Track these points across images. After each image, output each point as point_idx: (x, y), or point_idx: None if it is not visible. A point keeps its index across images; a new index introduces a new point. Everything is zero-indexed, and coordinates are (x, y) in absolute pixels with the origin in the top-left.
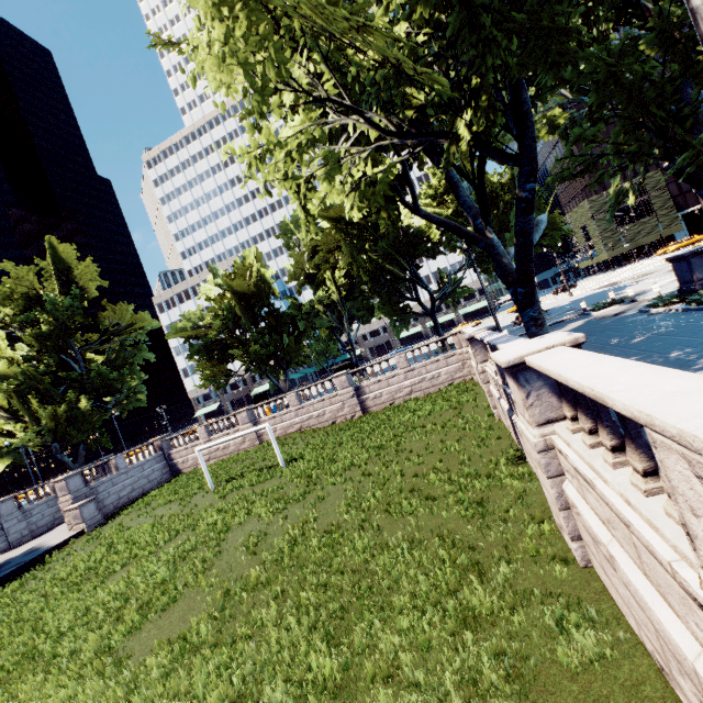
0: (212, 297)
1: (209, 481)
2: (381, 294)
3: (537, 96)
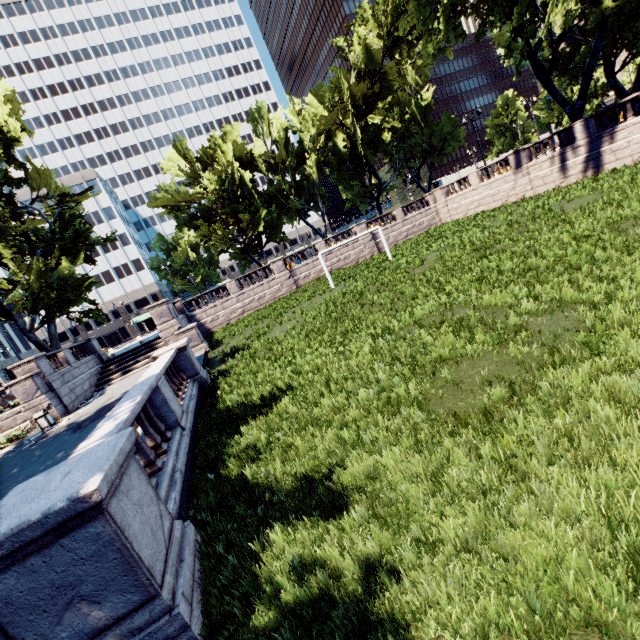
0: (179, 172)
1: (332, 281)
2: (347, 181)
3: (583, 10)
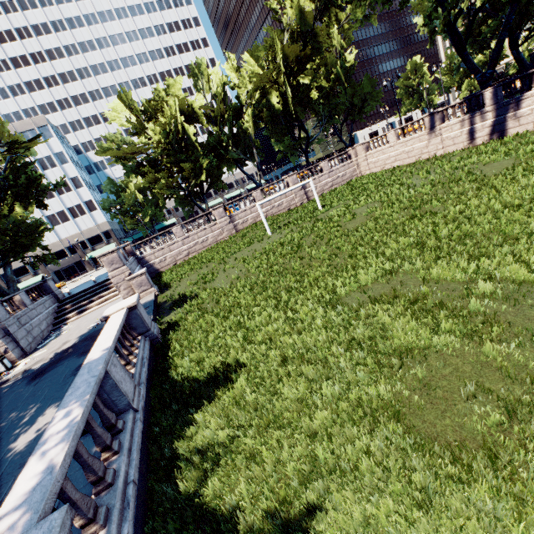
0: (125, 123)
1: (269, 229)
2: (279, 134)
3: None
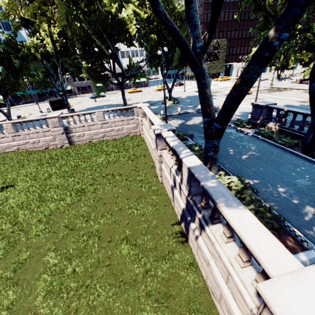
0: None
1: None
2: (89, 61)
3: None
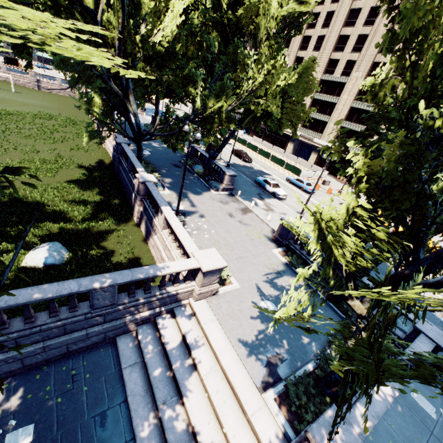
0: None
1: None
2: None
3: None
